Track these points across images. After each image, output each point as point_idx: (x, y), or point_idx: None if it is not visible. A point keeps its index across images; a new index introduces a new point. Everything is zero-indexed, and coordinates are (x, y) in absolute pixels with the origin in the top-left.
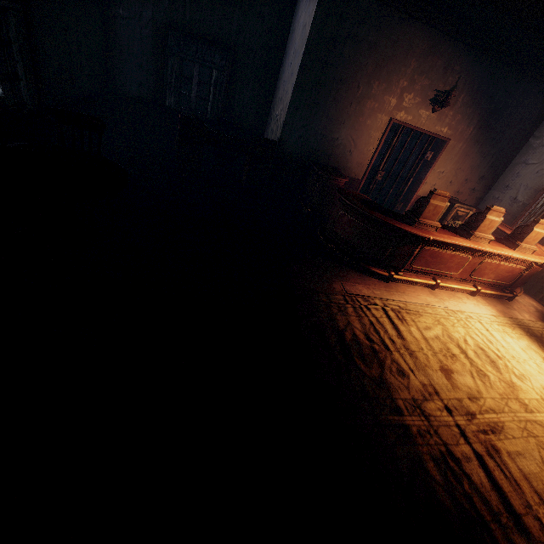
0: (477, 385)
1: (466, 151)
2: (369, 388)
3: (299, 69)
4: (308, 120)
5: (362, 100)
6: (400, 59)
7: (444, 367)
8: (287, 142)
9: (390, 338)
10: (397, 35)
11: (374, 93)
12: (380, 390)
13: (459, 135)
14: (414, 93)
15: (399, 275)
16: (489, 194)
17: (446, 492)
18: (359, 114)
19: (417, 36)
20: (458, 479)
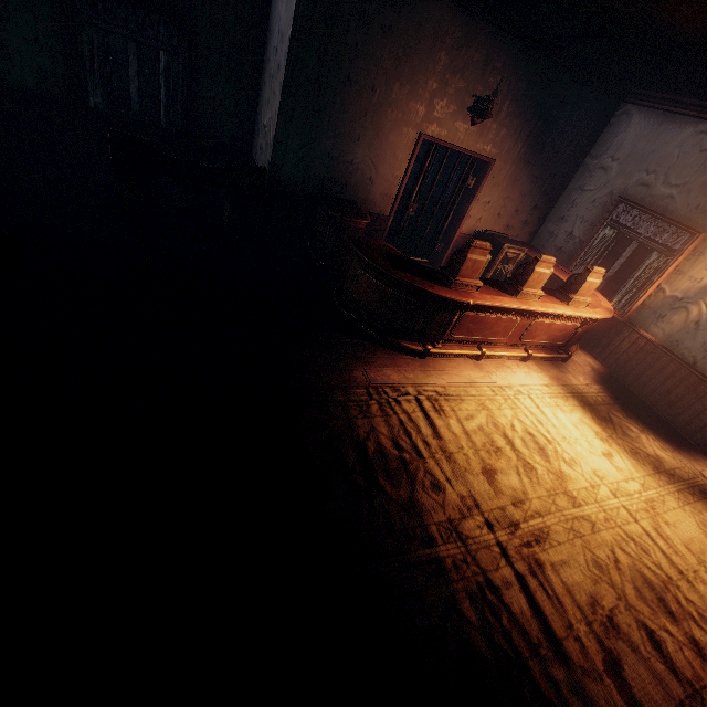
0: (523, 484)
1: (515, 175)
2: (396, 518)
3: (287, 61)
4: (309, 136)
5: (380, 108)
6: (426, 51)
7: (486, 468)
8: (283, 168)
9: (424, 440)
10: (419, 16)
11: (395, 98)
12: (409, 517)
13: (506, 155)
14: (447, 99)
15: (437, 349)
16: (543, 227)
17: (482, 635)
18: (379, 127)
19: (446, 19)
20: (496, 615)
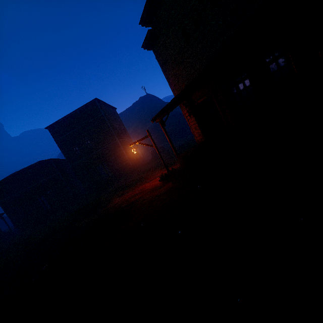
0: None
1: None
2: None
3: None
4: None
5: None
6: None
7: None
8: None
9: None
10: None
11: None
12: None
13: None
14: None
15: None
16: None
17: None
18: None
19: None
20: None
